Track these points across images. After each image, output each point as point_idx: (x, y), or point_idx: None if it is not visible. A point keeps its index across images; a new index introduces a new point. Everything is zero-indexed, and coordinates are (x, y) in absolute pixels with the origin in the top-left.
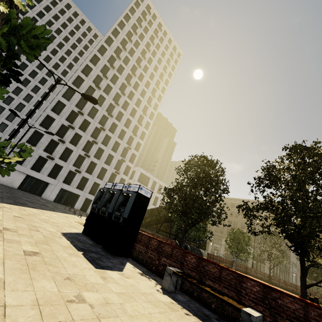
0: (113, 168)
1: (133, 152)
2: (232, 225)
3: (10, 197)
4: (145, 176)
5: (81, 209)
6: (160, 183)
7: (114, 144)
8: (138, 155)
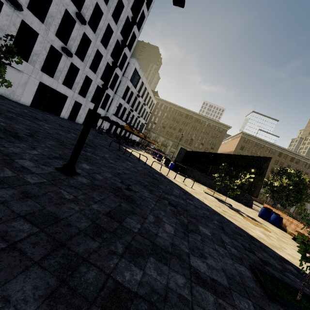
0: (109, 54)
1: (134, 30)
2: (191, 137)
3: (196, 218)
4: (136, 74)
5: (68, 116)
6: (146, 85)
7: (115, 2)
8: (137, 38)
